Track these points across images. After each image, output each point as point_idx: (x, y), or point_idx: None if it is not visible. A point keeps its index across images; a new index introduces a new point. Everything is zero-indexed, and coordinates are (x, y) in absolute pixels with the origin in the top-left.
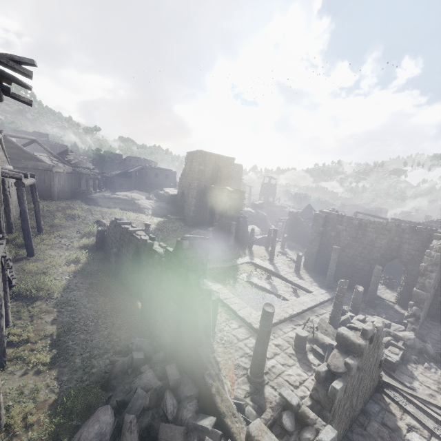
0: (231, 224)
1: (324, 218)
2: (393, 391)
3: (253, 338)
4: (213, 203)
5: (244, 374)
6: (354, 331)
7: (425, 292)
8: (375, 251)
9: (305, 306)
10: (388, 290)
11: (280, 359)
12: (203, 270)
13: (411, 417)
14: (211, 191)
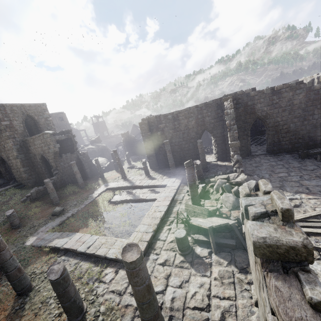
0: (71, 165)
1: (148, 124)
2: None
3: None
4: (42, 154)
5: None
6: (268, 219)
7: (237, 141)
8: (191, 132)
9: (168, 200)
10: (208, 155)
11: (175, 280)
12: None
13: None
14: (33, 143)
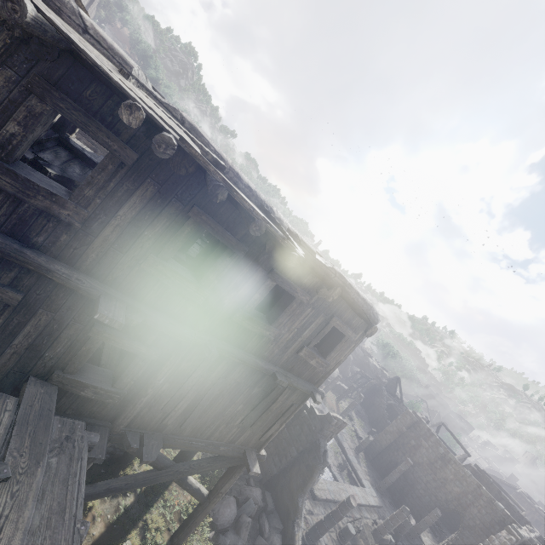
0: None
1: (414, 422)
2: None
3: (309, 502)
4: None
5: None
6: None
7: None
8: (442, 491)
9: (356, 499)
10: (431, 535)
11: (325, 538)
12: (327, 441)
13: None
14: None
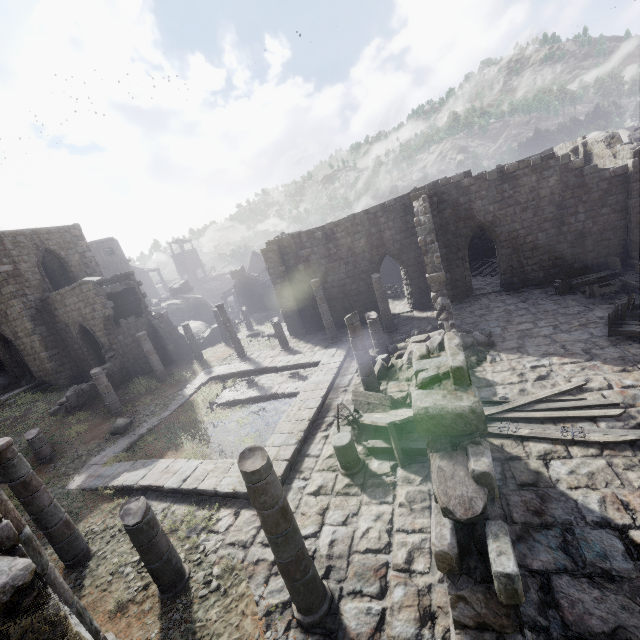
0: (139, 339)
1: (278, 251)
2: (492, 422)
3: None
4: (81, 322)
5: (290, 622)
6: (438, 385)
7: (439, 272)
8: (360, 261)
9: (322, 389)
10: (397, 301)
11: (335, 514)
12: None
13: (533, 443)
14: (63, 303)
